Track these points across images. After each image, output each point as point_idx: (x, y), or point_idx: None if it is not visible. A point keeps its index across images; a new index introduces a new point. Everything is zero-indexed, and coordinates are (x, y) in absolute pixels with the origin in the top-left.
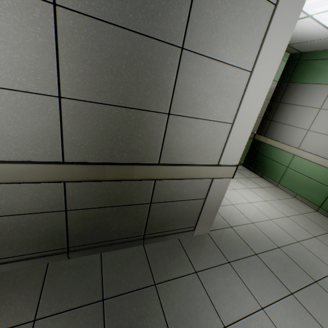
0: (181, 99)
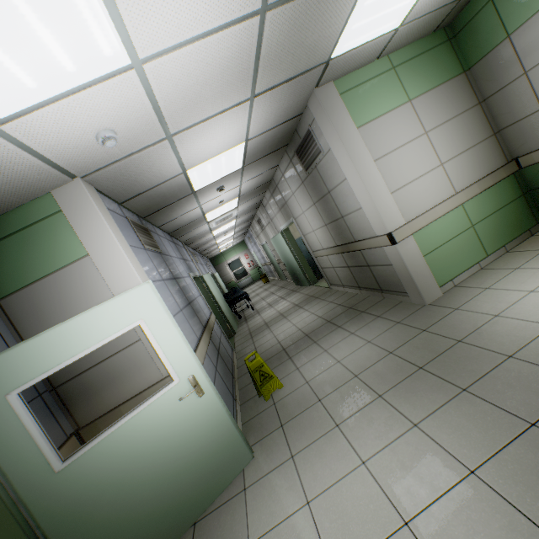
0: (340, 209)
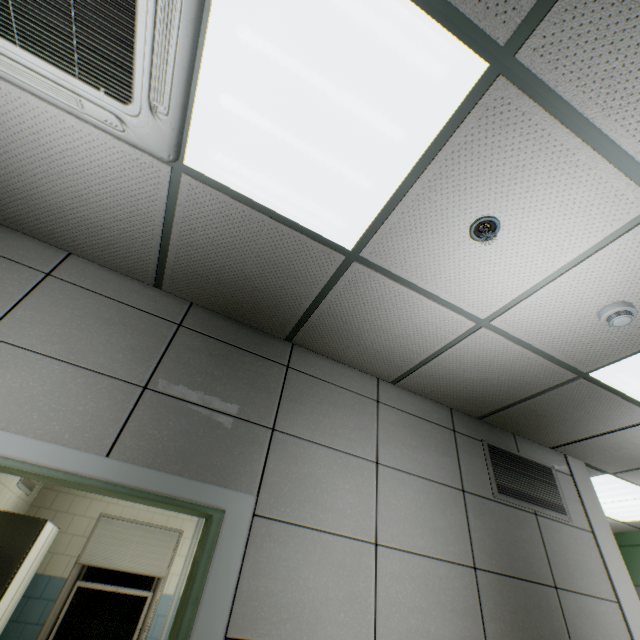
0: None
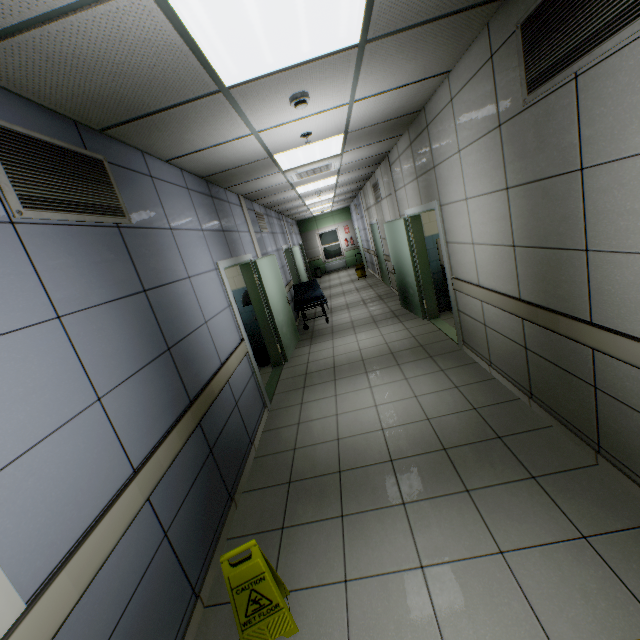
0: (596, 229)
